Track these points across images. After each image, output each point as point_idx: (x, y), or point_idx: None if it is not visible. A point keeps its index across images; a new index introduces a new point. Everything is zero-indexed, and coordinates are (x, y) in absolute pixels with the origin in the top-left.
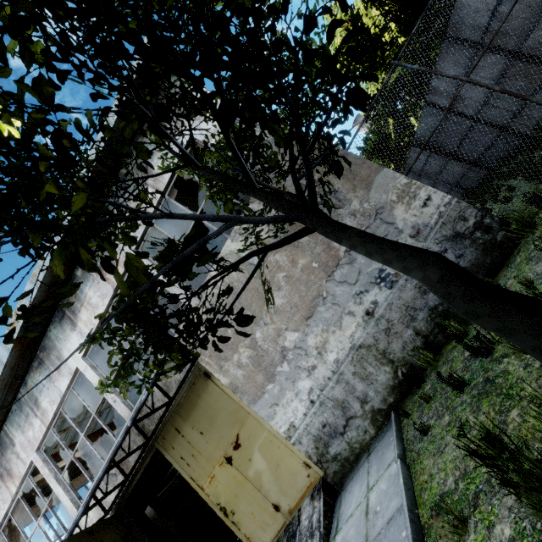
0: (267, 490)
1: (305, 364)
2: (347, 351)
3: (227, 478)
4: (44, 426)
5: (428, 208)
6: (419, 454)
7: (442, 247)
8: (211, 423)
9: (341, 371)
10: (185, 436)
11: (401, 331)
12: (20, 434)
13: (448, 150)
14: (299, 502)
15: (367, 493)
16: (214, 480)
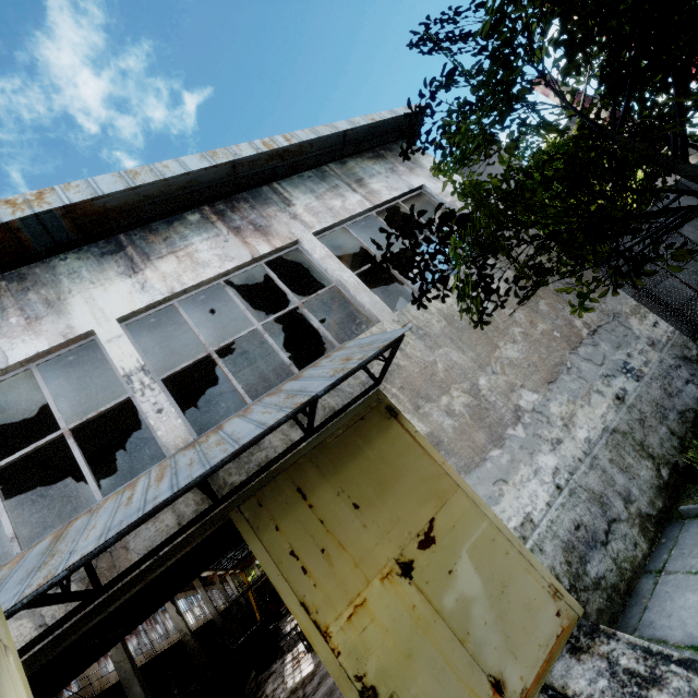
0: (479, 643)
1: (547, 434)
2: (600, 431)
3: (394, 608)
4: None
5: (658, 329)
6: None
7: (676, 363)
8: (381, 489)
9: (595, 454)
10: (317, 507)
11: (656, 426)
12: None
13: None
14: (542, 672)
15: None
16: (362, 613)
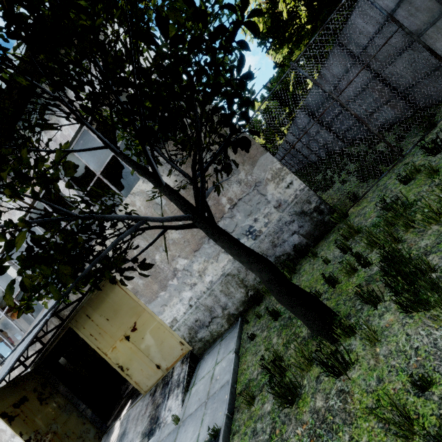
0: (153, 357)
1: (189, 281)
2: (219, 276)
3: (125, 348)
4: None
5: (290, 190)
6: (246, 351)
7: (292, 219)
8: (115, 313)
9: (213, 288)
10: (94, 321)
11: None
12: None
13: (324, 121)
14: (174, 364)
15: (215, 366)
16: (115, 349)
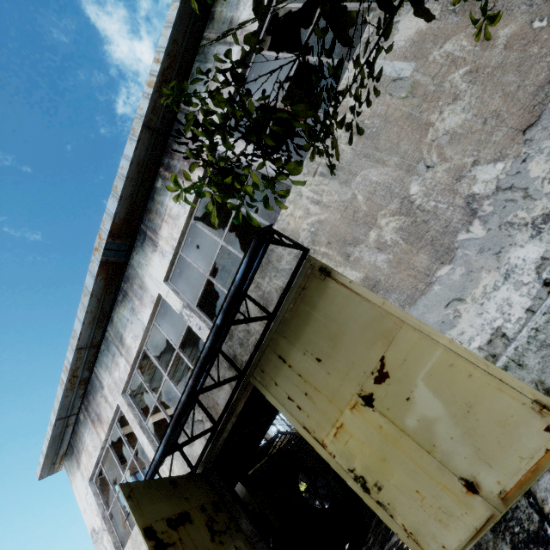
0: (446, 453)
1: (524, 216)
2: None
3: (365, 429)
4: (128, 365)
5: None
6: None
7: None
8: (333, 343)
9: None
10: (294, 366)
11: None
12: (108, 376)
13: None
14: (525, 480)
15: None
16: (342, 432)
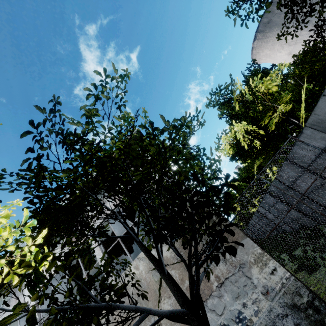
0: None
1: None
2: None
3: None
4: None
5: (275, 276)
6: None
7: (284, 311)
8: None
9: None
10: None
11: None
12: None
13: (289, 202)
14: None
15: None
16: None
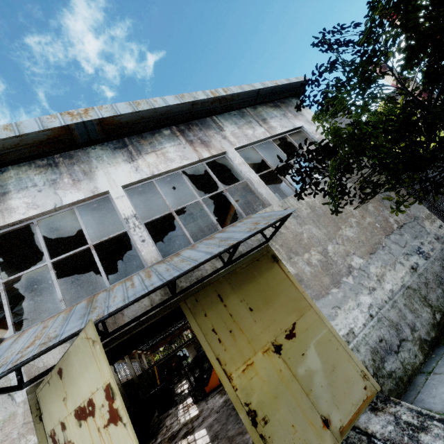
0: (317, 396)
1: (367, 284)
2: (399, 286)
3: (269, 369)
4: None
5: (442, 230)
6: None
7: None
8: (266, 302)
9: (395, 299)
10: (229, 306)
11: (435, 288)
12: None
13: None
14: (353, 419)
15: None
16: (251, 369)
